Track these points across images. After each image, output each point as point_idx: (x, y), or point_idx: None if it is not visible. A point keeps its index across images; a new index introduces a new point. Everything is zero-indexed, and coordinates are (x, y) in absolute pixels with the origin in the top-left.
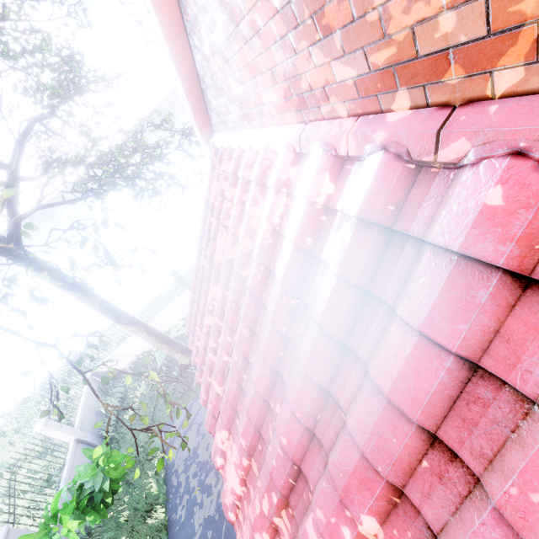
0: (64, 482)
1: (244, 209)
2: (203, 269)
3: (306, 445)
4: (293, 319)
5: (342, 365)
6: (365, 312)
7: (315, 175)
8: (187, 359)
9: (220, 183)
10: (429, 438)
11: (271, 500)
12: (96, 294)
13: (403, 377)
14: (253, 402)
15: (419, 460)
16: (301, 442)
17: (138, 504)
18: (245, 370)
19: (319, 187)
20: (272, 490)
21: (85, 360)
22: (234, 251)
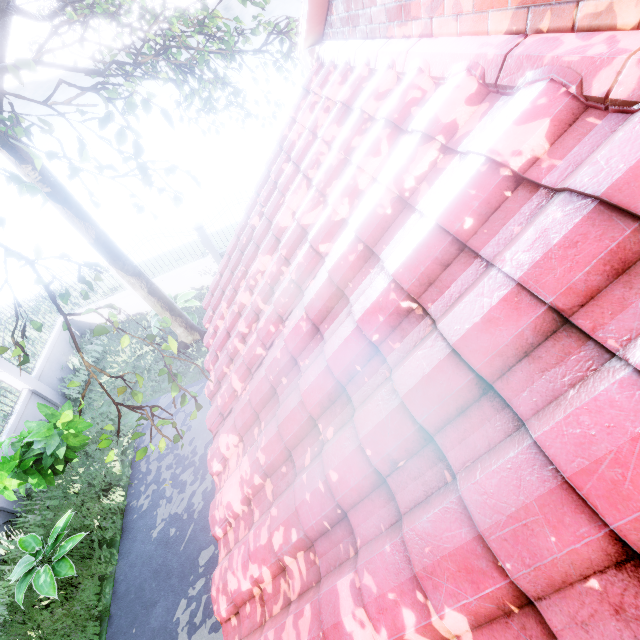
0: (7, 433)
1: (349, 158)
2: (252, 230)
3: (366, 490)
4: (395, 327)
5: (470, 409)
6: (546, 348)
7: (520, 121)
8: (190, 337)
9: (316, 114)
10: (620, 554)
11: (288, 536)
12: (94, 220)
13: (616, 461)
14: (293, 415)
15: (585, 576)
16: (361, 486)
17: (94, 479)
18: (287, 373)
19: (523, 141)
20: (293, 526)
21: (59, 300)
22: (313, 215)
